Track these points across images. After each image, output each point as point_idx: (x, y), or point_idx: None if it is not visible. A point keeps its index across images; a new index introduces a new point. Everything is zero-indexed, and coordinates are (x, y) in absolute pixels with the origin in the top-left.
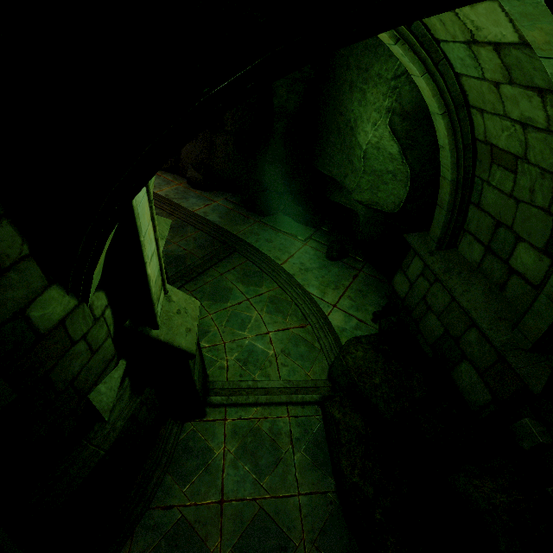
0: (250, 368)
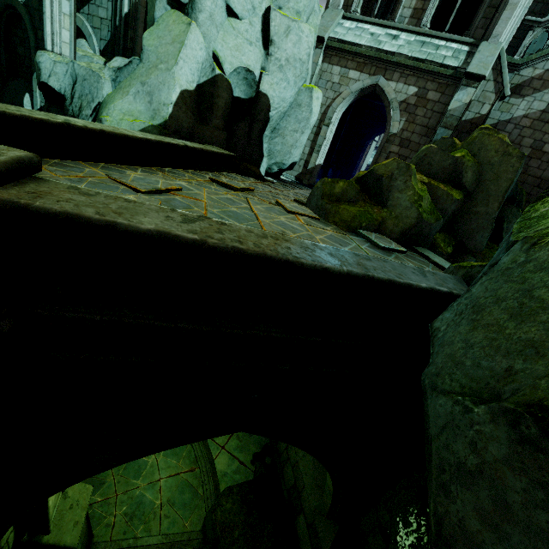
0: (135, 523)
